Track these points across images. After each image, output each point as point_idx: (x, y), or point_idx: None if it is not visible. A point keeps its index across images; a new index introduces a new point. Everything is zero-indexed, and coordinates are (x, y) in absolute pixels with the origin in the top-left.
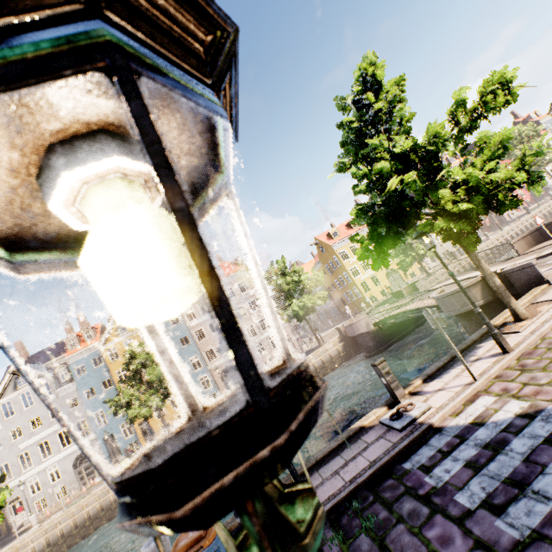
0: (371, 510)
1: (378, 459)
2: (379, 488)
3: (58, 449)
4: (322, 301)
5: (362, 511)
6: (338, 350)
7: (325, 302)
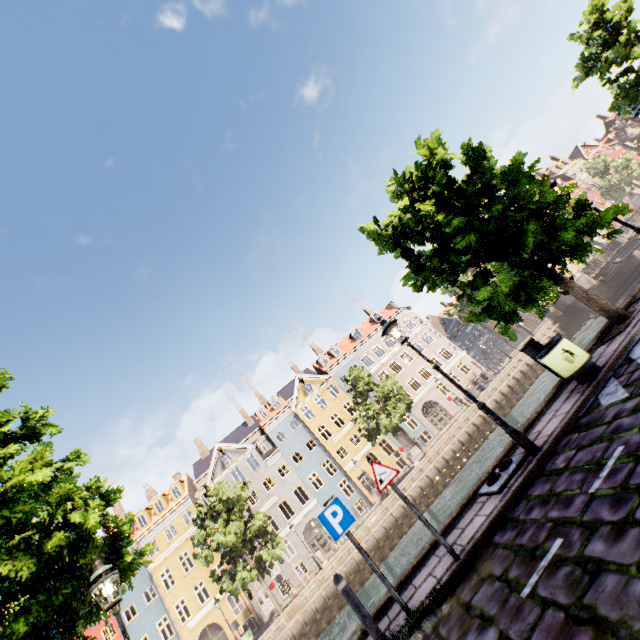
0: None
1: None
2: None
3: (283, 522)
4: None
5: None
6: (556, 331)
7: None
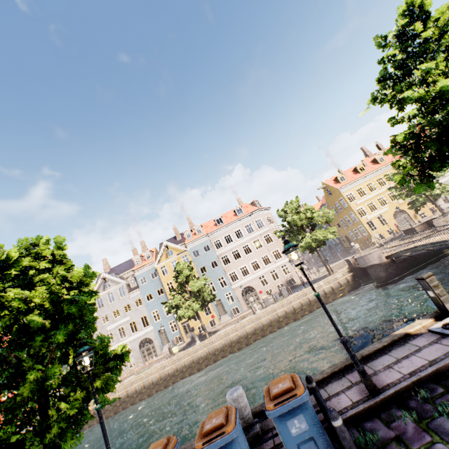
0: (444, 399)
1: (438, 359)
2: (448, 383)
3: (129, 334)
4: (333, 235)
5: (433, 399)
6: (347, 279)
7: (335, 237)
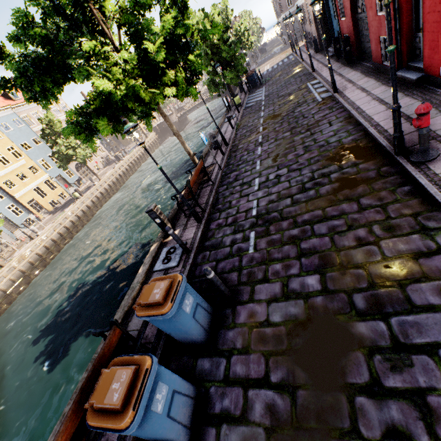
0: None
1: None
2: None
3: None
4: None
5: None
6: (157, 138)
7: None
